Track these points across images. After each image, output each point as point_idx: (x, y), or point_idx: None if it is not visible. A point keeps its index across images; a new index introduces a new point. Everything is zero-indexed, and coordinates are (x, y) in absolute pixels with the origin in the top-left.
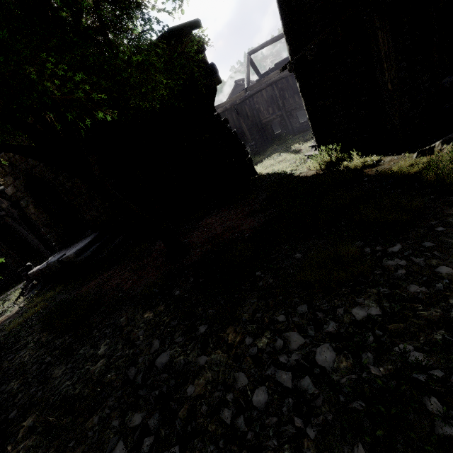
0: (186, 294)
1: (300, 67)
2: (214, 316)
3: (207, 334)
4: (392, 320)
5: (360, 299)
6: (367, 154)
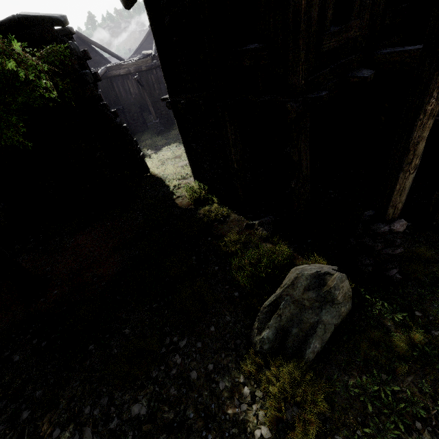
0: (24, 363)
1: (177, 108)
2: (39, 399)
3: (28, 421)
4: (148, 420)
5: (140, 397)
6: (224, 202)
